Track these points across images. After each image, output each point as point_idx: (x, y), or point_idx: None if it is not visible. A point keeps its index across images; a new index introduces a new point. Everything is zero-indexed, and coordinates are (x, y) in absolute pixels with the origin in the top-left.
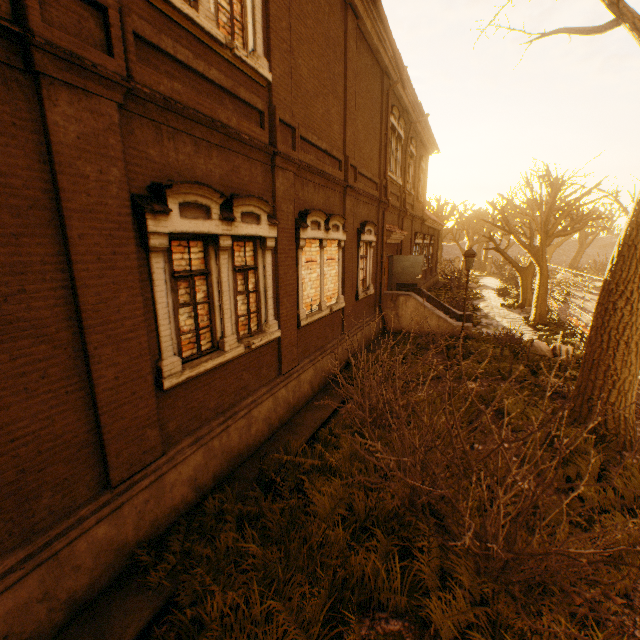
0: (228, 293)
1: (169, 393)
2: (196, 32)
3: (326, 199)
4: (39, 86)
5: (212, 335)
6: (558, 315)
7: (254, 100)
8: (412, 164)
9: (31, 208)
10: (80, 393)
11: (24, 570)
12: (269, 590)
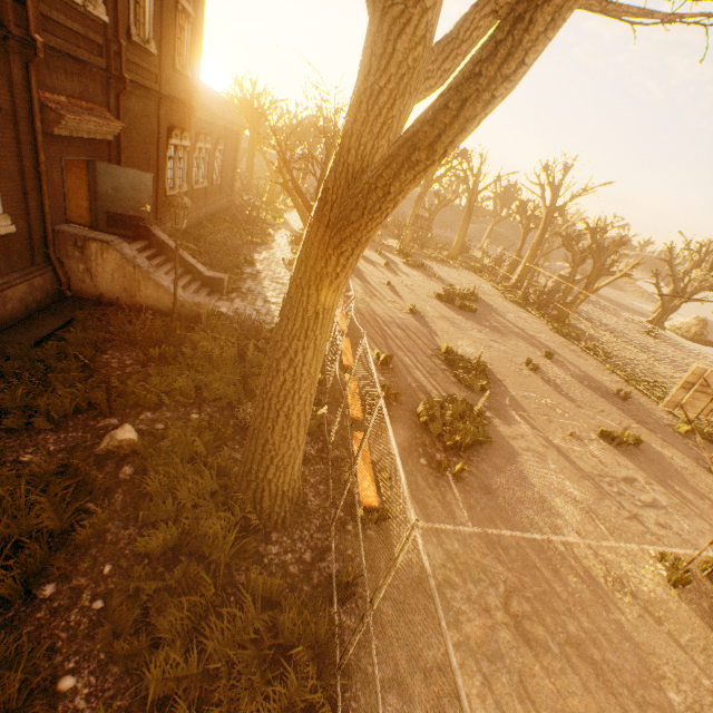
0: None
1: None
2: None
3: None
4: None
5: None
6: None
7: None
8: None
9: None
10: None
11: None
12: None
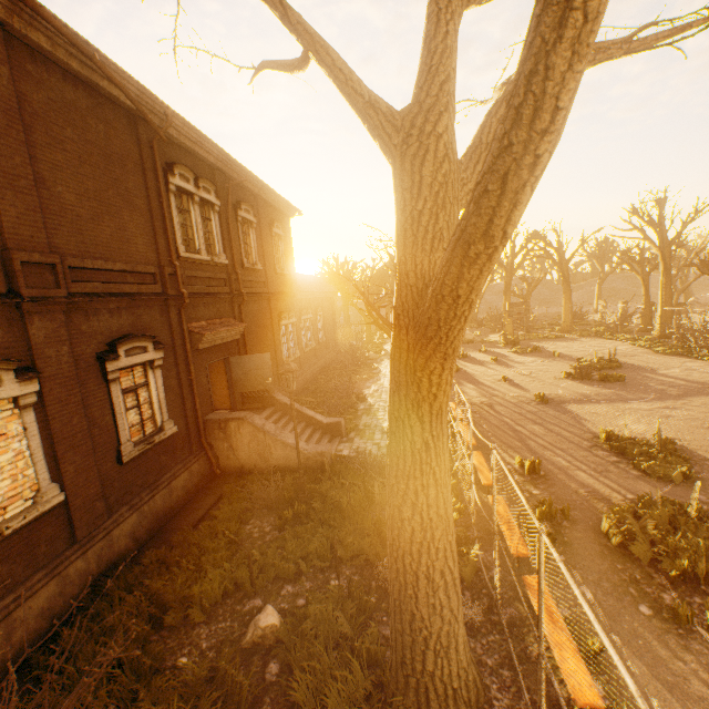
0: None
1: None
2: None
3: None
4: None
5: None
6: None
7: None
8: (253, 232)
9: None
10: None
11: None
12: None
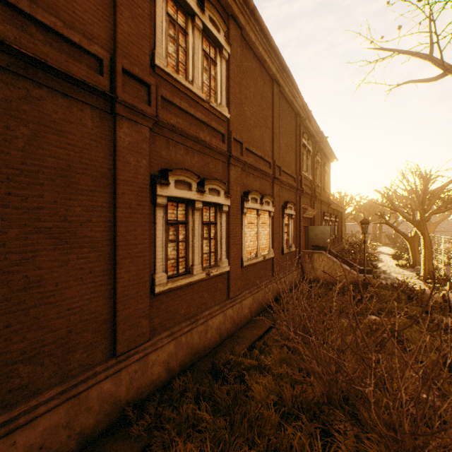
0: (198, 237)
1: (157, 297)
2: (191, 95)
3: (261, 185)
4: (115, 120)
5: (186, 263)
6: (445, 273)
7: (219, 128)
8: (318, 167)
9: (101, 177)
10: (108, 286)
11: (59, 400)
12: (217, 451)
